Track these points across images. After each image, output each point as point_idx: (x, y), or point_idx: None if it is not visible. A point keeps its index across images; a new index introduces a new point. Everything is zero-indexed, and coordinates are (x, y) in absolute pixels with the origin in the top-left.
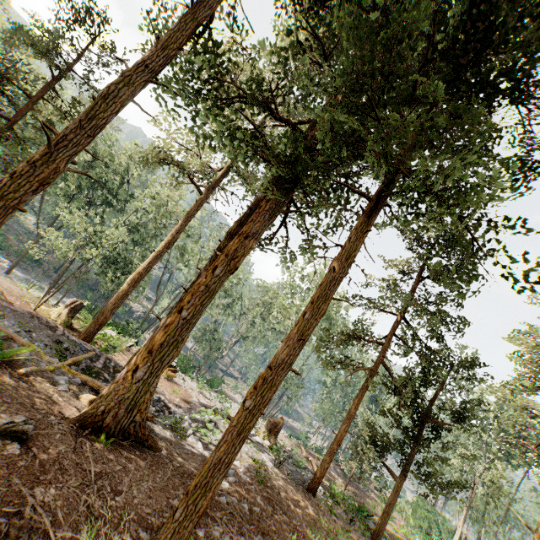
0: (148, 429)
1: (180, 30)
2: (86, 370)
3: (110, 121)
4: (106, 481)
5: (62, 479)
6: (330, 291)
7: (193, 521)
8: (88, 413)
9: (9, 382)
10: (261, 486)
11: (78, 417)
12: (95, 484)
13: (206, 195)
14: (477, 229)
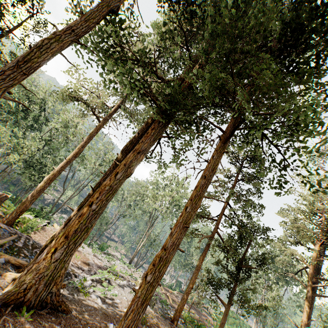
0: (61, 295)
1: (97, 10)
2: (9, 250)
3: (41, 64)
4: None
5: None
6: (202, 192)
7: None
8: (11, 291)
9: None
10: (144, 326)
11: (2, 296)
12: None
13: (103, 123)
14: (285, 153)
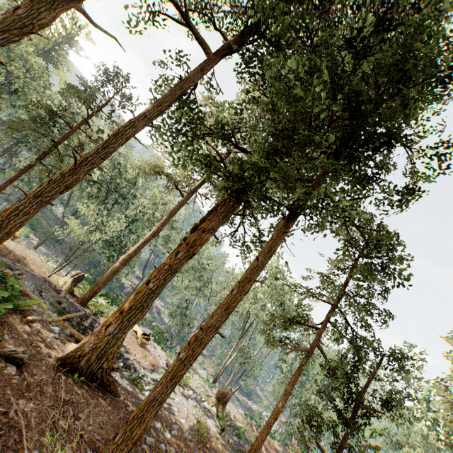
0: (113, 378)
1: (170, 94)
2: (76, 326)
3: (117, 148)
4: (71, 407)
5: (40, 398)
6: (253, 274)
7: (128, 445)
8: (69, 355)
9: (19, 324)
10: (200, 444)
11: (61, 357)
12: (62, 407)
13: (187, 198)
14: (370, 236)
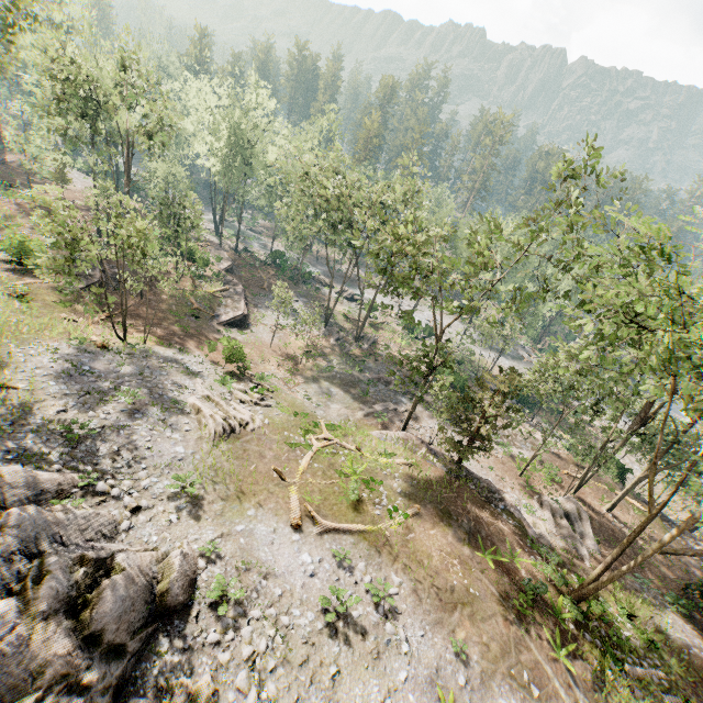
0: None
1: None
2: None
3: None
4: None
5: None
6: None
7: None
8: None
9: None
10: None
11: None
12: None
13: None
14: None
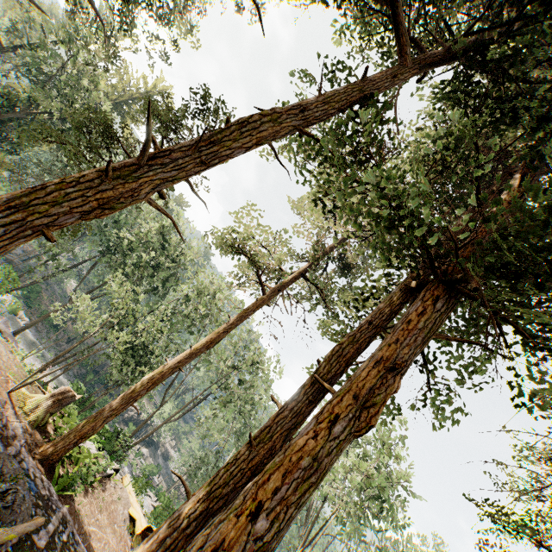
0: None
1: (343, 90)
2: None
3: (233, 153)
4: None
5: None
6: None
7: None
8: None
9: None
10: None
11: None
12: None
13: (268, 294)
14: None
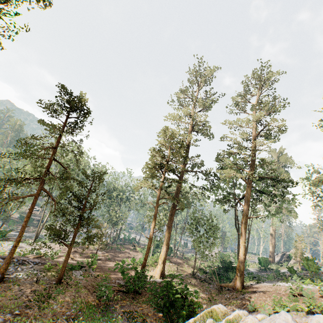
0: None
1: None
2: None
3: None
4: None
5: None
6: None
7: None
8: None
9: None
10: None
11: None
12: None
13: None
14: None
